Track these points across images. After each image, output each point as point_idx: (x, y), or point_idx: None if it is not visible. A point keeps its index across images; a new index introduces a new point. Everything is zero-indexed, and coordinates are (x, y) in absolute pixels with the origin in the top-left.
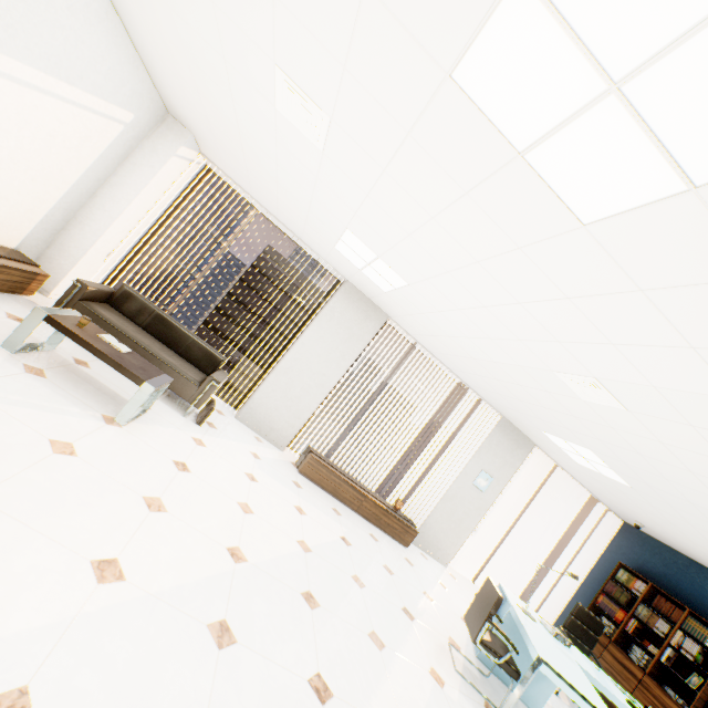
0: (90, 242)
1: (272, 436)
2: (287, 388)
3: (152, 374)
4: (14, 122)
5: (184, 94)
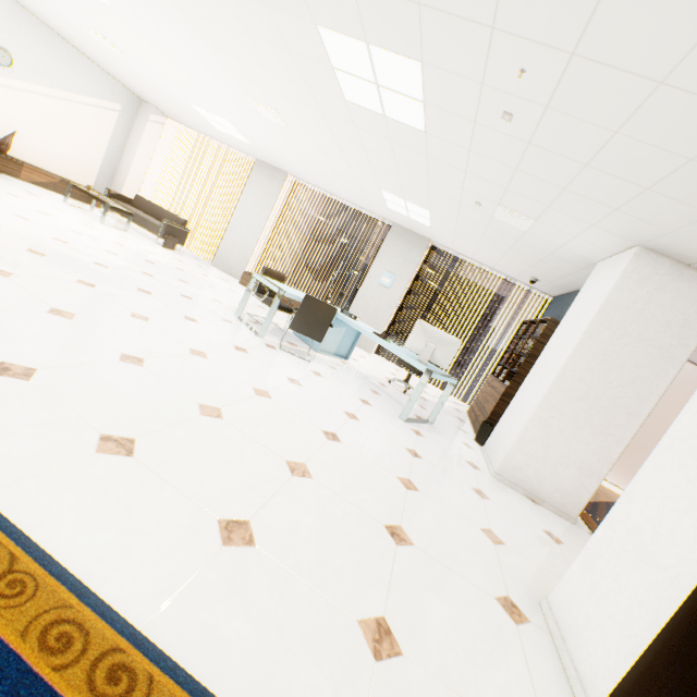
0: (124, 181)
1: (233, 273)
2: (235, 240)
3: (118, 206)
4: (62, 118)
5: (122, 79)
